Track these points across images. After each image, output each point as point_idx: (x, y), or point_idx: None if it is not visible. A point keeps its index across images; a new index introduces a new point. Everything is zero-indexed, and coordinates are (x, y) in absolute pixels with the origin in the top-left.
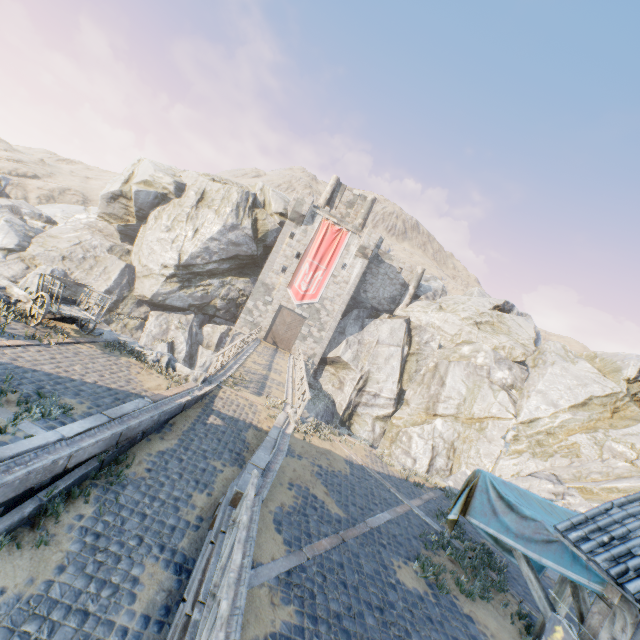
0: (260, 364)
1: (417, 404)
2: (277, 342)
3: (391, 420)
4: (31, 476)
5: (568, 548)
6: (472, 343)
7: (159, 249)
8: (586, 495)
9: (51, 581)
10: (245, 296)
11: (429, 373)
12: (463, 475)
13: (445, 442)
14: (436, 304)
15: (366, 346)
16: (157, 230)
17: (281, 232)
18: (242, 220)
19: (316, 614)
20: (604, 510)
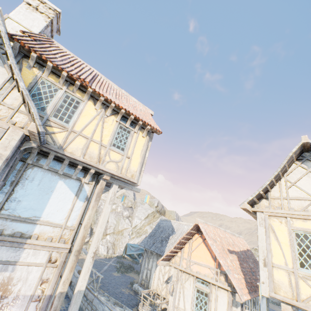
0: None
1: None
2: None
3: (89, 243)
4: None
5: (141, 248)
6: (116, 203)
7: None
8: None
9: None
10: None
11: None
12: (120, 250)
13: (111, 243)
14: None
15: None
16: None
17: None
18: None
19: (104, 283)
20: (143, 240)
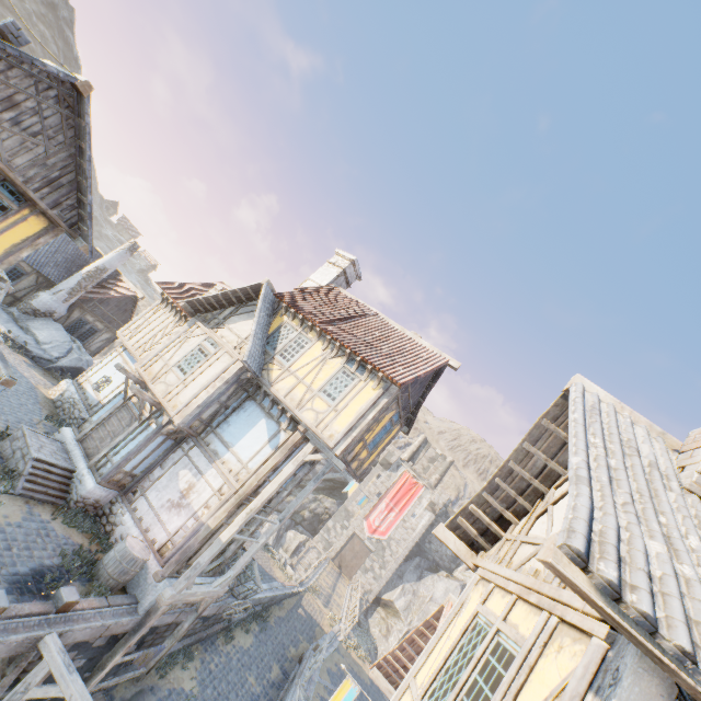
0: (328, 583)
1: None
2: (342, 566)
3: None
4: (257, 600)
5: None
6: None
7: None
8: None
9: (250, 647)
10: (328, 514)
11: None
12: None
13: None
14: None
15: (419, 599)
16: None
17: (371, 471)
18: None
19: None
20: None
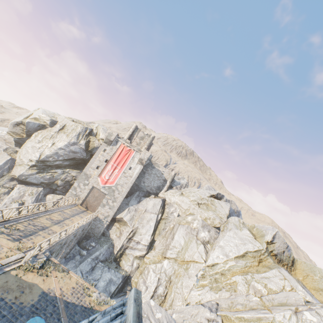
0: (52, 219)
1: (159, 249)
2: (88, 207)
3: (144, 259)
4: None
5: None
6: (193, 214)
7: (31, 151)
8: (228, 322)
9: None
10: (76, 180)
11: (169, 231)
12: (146, 304)
13: (166, 276)
14: (180, 192)
15: (139, 212)
16: (33, 142)
17: (99, 148)
18: (80, 140)
19: None
20: None
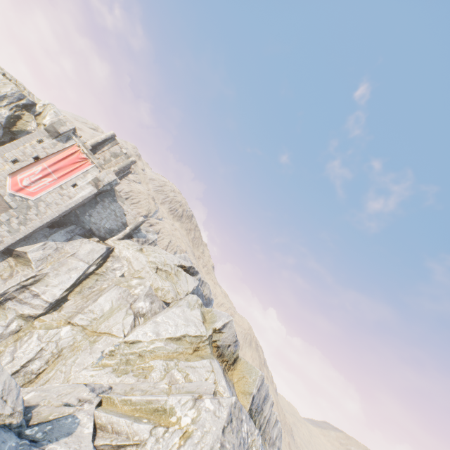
0: None
1: (67, 312)
2: None
3: (34, 321)
4: None
5: None
6: (142, 278)
7: None
8: (109, 406)
9: None
10: None
11: (98, 291)
12: None
13: (57, 347)
14: (139, 246)
15: (61, 254)
16: None
17: (32, 133)
18: (1, 107)
19: None
20: None
